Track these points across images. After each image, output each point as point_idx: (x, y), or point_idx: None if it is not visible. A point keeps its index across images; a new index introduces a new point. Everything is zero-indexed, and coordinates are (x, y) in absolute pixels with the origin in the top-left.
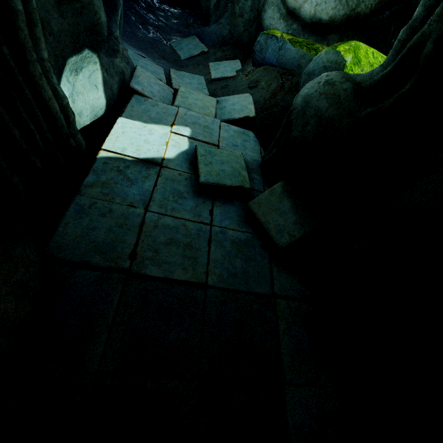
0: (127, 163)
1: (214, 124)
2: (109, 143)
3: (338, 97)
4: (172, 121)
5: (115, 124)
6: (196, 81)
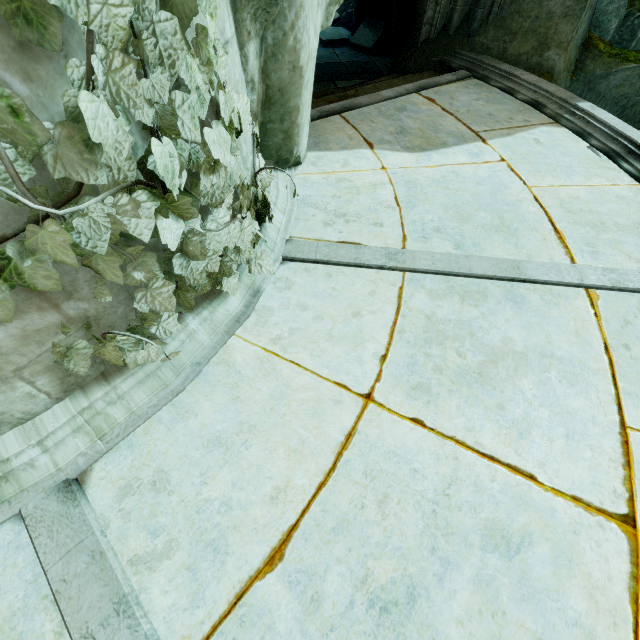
0: None
1: None
2: None
3: None
4: None
5: None
6: None
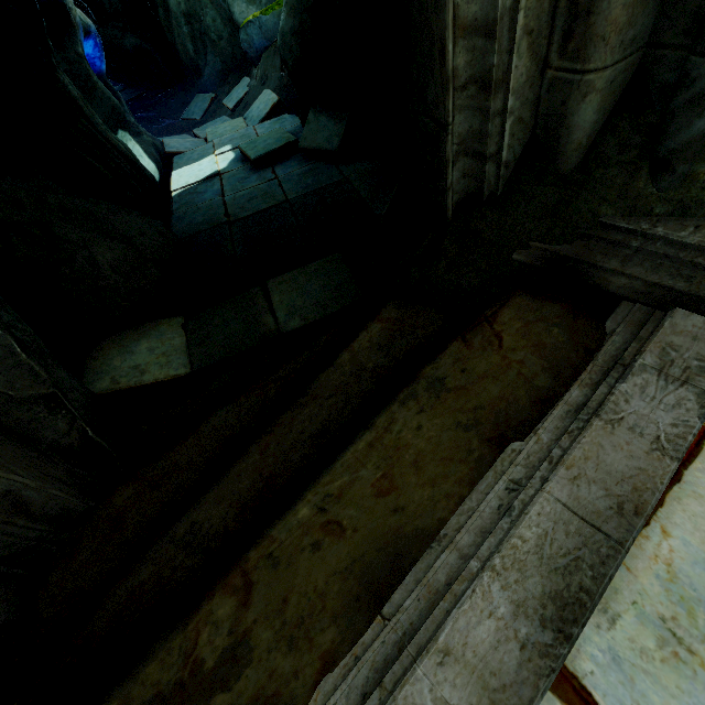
0: (194, 188)
1: (249, 131)
2: (174, 187)
3: (294, 8)
4: (212, 151)
5: (172, 177)
6: (219, 122)
